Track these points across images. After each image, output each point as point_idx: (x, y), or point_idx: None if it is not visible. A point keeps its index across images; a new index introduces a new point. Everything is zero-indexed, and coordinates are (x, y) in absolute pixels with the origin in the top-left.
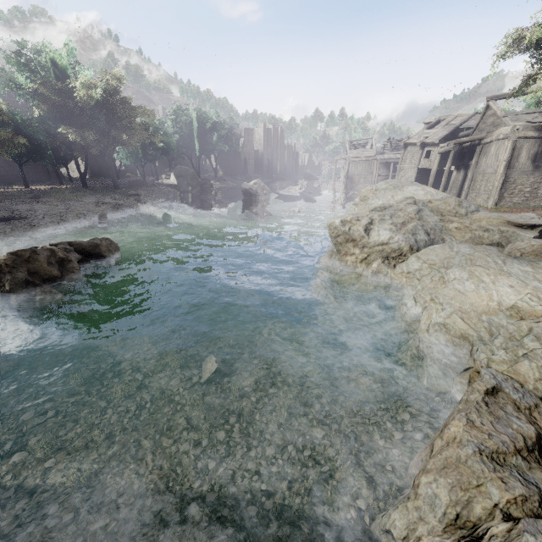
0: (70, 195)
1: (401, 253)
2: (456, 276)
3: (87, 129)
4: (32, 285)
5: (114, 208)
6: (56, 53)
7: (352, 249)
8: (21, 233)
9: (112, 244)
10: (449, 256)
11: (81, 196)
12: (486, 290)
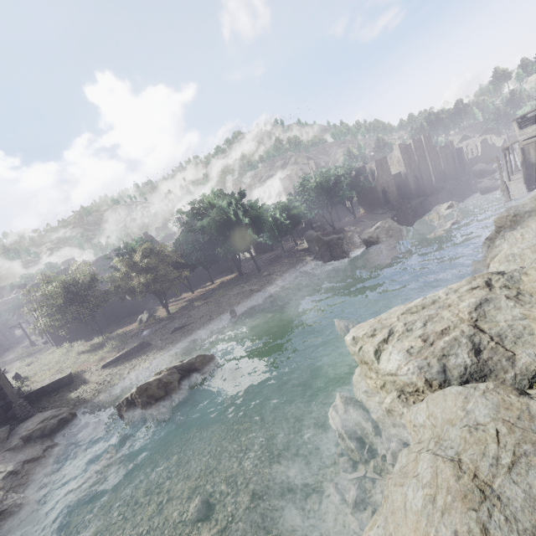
0: (222, 292)
1: (417, 389)
2: (421, 471)
3: (230, 239)
4: (150, 404)
5: (246, 297)
6: (207, 199)
7: (369, 372)
8: (184, 338)
9: (205, 357)
10: (452, 418)
11: (231, 289)
12: (428, 520)
